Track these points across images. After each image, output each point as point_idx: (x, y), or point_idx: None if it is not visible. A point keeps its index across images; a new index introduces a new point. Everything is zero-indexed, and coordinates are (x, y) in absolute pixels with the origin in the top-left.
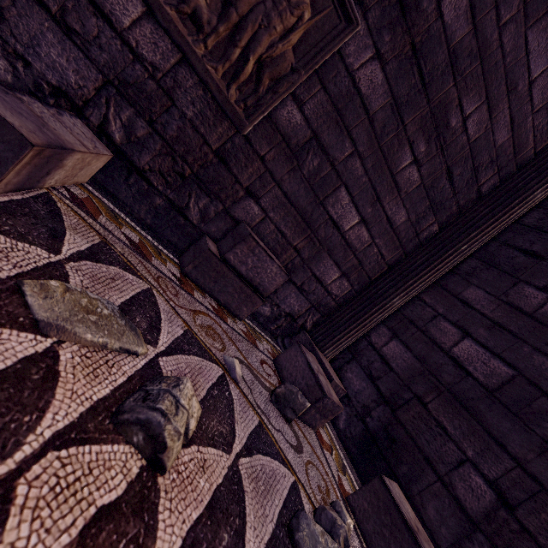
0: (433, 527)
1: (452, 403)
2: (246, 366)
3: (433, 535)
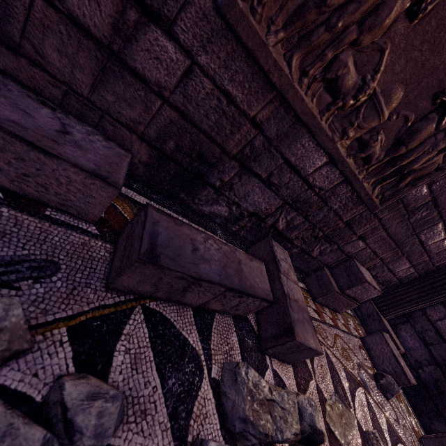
0: None
1: None
2: (361, 367)
3: None
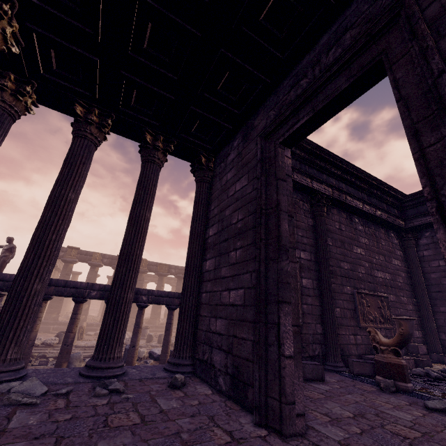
0: None
1: None
2: None
3: None
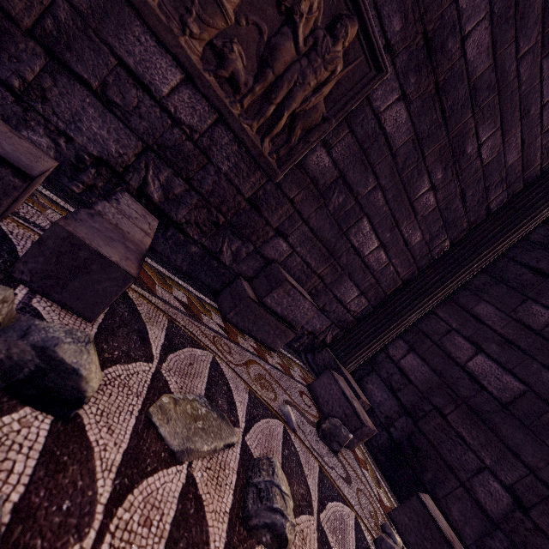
0: (458, 526)
1: (469, 415)
2: (294, 407)
3: (459, 533)
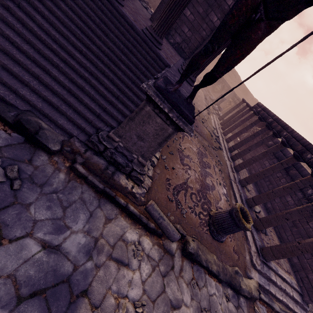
0: None
1: None
2: None
3: None
